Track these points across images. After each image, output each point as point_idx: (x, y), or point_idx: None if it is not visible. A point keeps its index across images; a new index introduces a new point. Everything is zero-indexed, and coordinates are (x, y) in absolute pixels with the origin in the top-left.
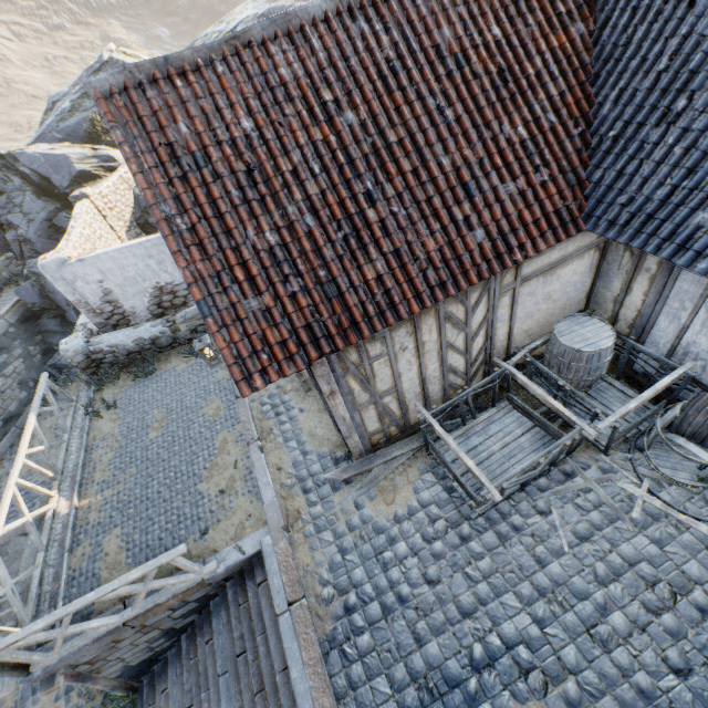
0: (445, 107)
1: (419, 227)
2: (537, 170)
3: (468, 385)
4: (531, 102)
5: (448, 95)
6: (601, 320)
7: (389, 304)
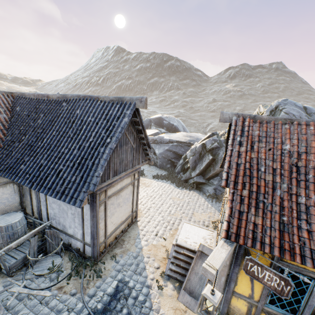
0: None
1: None
2: None
3: None
4: None
5: None
6: (20, 212)
7: None
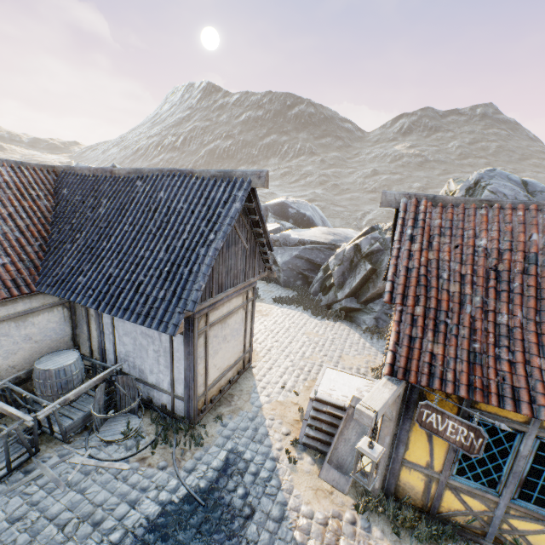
0: None
1: None
2: None
3: None
4: (1, 225)
5: None
6: (75, 350)
7: None
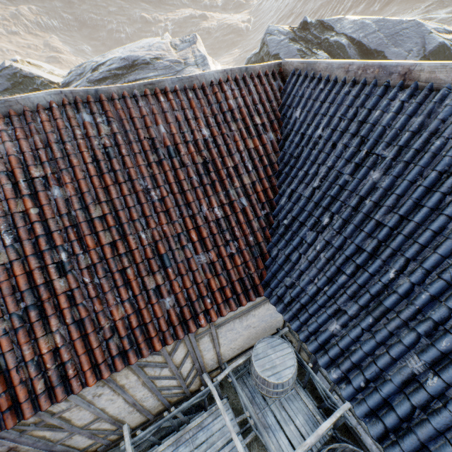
0: (151, 189)
1: (109, 296)
2: (227, 243)
3: (186, 390)
4: (228, 188)
5: (156, 179)
6: (289, 345)
7: (65, 376)
